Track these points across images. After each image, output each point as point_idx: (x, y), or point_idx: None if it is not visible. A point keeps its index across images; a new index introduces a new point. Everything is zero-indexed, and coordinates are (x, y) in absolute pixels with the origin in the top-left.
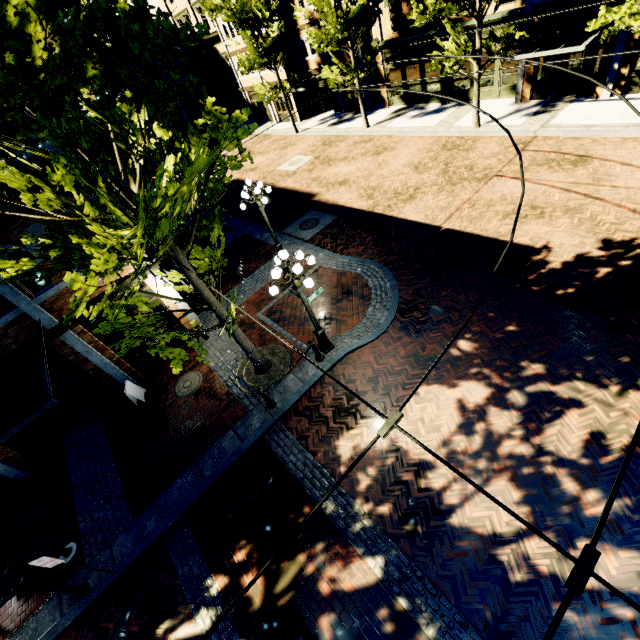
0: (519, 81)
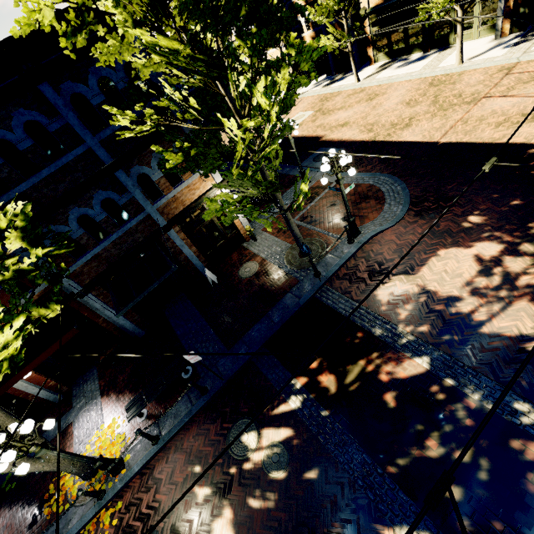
0: (498, 19)
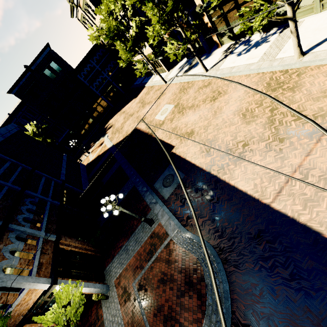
0: None
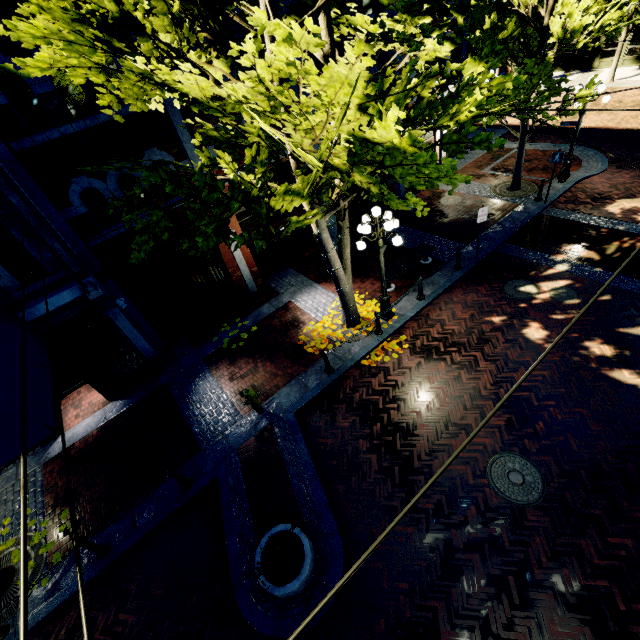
0: None
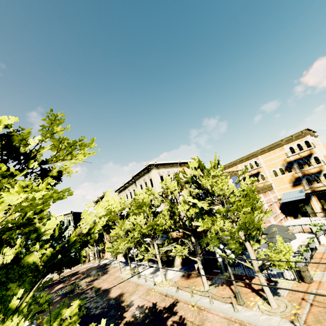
0: None
